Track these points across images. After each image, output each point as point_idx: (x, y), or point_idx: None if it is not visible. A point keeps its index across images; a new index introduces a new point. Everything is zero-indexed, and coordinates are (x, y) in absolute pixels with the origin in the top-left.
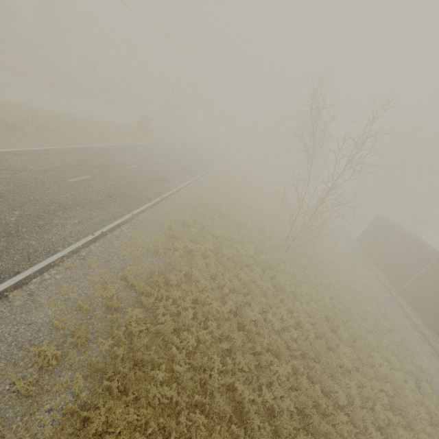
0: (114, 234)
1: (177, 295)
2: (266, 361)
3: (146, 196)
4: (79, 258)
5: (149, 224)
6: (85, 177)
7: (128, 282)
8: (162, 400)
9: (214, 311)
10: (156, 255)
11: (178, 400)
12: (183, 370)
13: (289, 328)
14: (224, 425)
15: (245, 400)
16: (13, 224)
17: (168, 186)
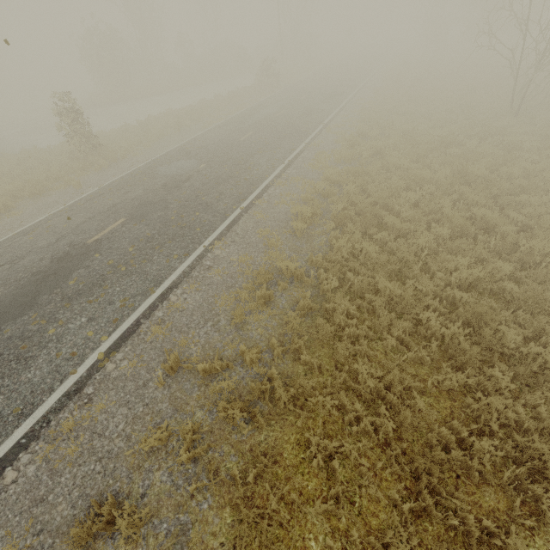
0: (299, 161)
1: (381, 179)
2: (509, 204)
3: (308, 128)
4: (283, 179)
5: (324, 147)
6: (249, 134)
7: (331, 182)
8: (401, 225)
9: (427, 177)
10: (344, 163)
11: (416, 231)
12: (412, 214)
13: (537, 174)
14: (470, 239)
15: (488, 217)
16: (229, 172)
17: (324, 114)
